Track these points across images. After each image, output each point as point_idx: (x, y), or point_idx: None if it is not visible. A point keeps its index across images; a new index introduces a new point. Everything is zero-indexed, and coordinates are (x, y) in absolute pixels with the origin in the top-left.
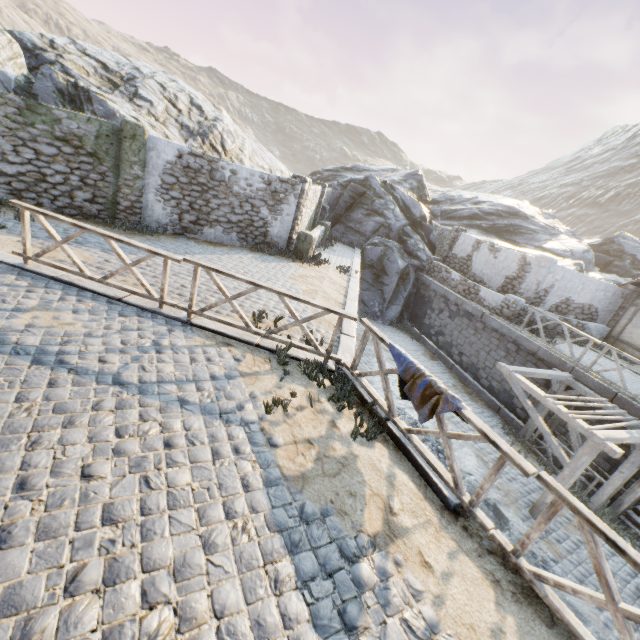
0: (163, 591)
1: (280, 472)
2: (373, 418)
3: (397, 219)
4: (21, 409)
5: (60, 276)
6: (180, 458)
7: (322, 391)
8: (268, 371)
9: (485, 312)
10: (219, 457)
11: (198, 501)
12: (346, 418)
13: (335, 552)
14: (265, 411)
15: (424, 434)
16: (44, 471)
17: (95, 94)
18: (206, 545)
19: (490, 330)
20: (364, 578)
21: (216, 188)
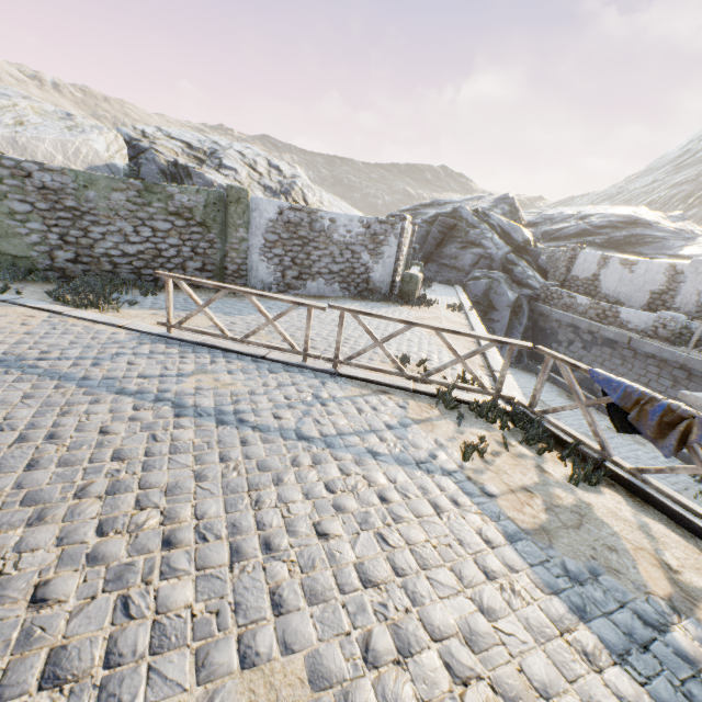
0: (466, 664)
1: (515, 525)
2: (581, 460)
3: (498, 247)
4: (229, 468)
5: (202, 341)
6: (402, 513)
7: (507, 434)
8: (439, 416)
9: (633, 336)
10: (441, 510)
11: (446, 559)
12: (551, 462)
13: (634, 619)
14: (462, 458)
15: (669, 472)
16: (280, 530)
17: (193, 169)
18: (483, 610)
19: (644, 357)
20: (689, 652)
21: (316, 239)
